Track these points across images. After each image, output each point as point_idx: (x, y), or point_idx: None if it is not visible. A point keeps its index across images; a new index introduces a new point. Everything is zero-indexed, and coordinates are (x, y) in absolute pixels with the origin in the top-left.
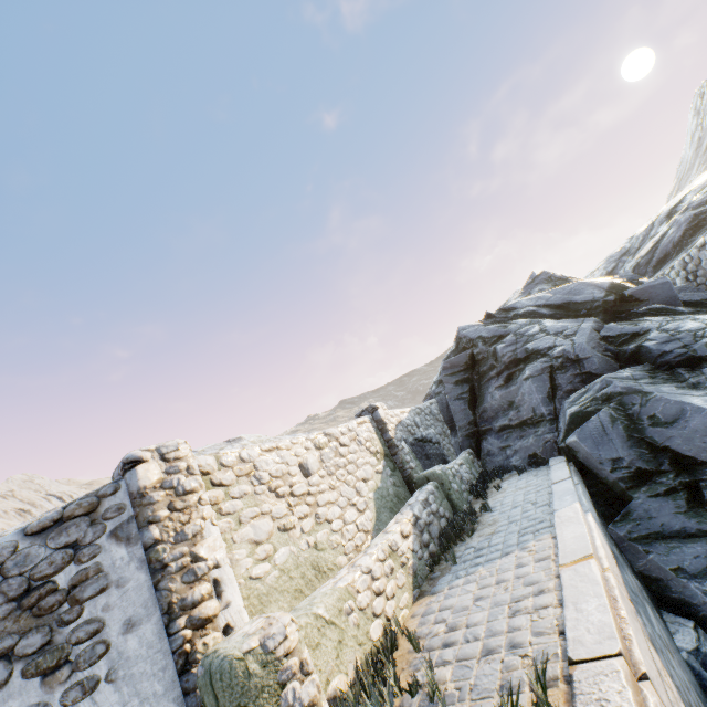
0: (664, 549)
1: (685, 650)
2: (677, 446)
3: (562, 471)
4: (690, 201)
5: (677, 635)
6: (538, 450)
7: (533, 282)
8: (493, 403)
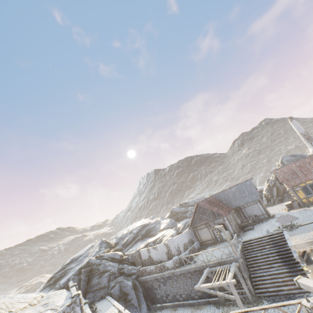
0: None
1: None
2: (125, 291)
3: (110, 298)
4: (134, 232)
5: None
6: (104, 294)
7: (102, 242)
8: (94, 282)
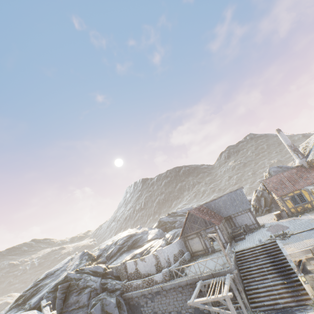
0: None
1: None
2: (108, 310)
3: None
4: (119, 243)
5: None
6: None
7: (84, 254)
8: (72, 301)
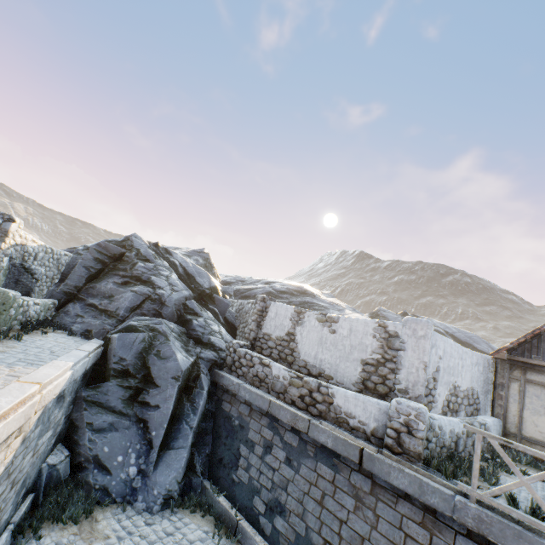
0: (95, 412)
1: (48, 463)
2: (153, 370)
3: (91, 347)
4: (275, 285)
5: (53, 456)
6: (96, 330)
7: (199, 252)
8: (103, 288)
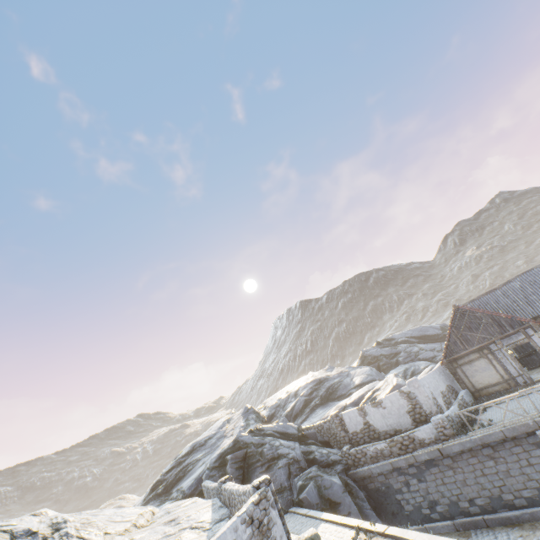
0: None
1: None
2: (331, 497)
3: (304, 509)
4: (303, 392)
5: None
6: (284, 505)
7: (248, 411)
8: None
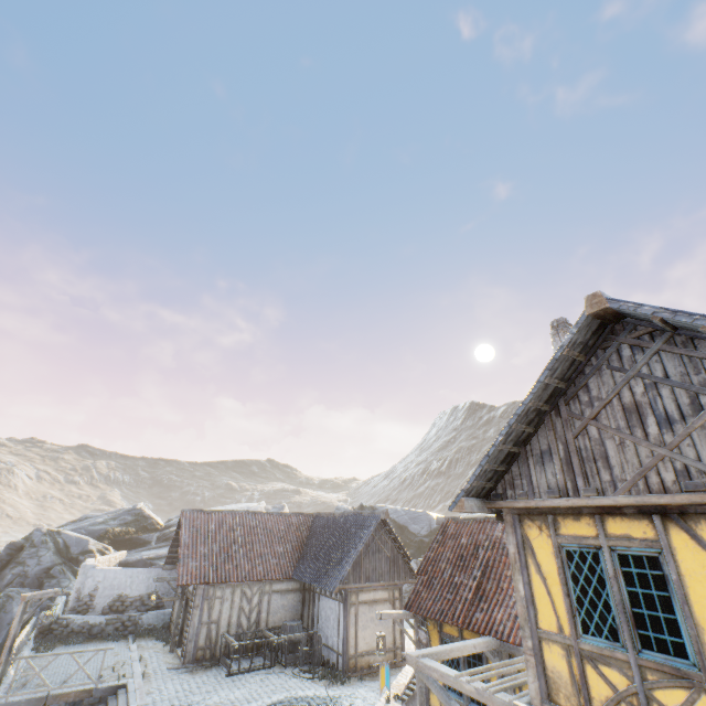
0: None
1: None
2: (0, 621)
3: None
4: None
5: None
6: None
7: (130, 511)
8: (4, 573)
